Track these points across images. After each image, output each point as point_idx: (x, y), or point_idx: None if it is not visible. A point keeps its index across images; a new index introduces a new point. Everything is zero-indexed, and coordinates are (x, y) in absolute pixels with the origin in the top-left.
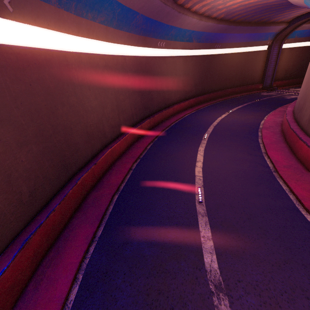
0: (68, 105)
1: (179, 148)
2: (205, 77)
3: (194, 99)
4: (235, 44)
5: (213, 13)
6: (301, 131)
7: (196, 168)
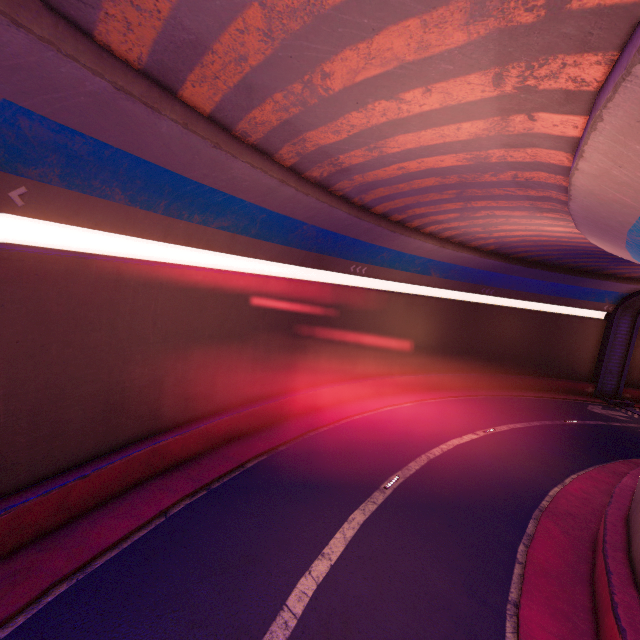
0: (81, 346)
1: (310, 495)
2: (454, 340)
3: (421, 376)
4: (528, 294)
5: (471, 241)
6: (626, 577)
7: (304, 577)
